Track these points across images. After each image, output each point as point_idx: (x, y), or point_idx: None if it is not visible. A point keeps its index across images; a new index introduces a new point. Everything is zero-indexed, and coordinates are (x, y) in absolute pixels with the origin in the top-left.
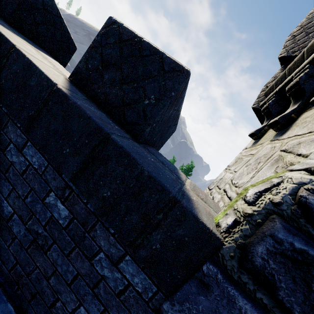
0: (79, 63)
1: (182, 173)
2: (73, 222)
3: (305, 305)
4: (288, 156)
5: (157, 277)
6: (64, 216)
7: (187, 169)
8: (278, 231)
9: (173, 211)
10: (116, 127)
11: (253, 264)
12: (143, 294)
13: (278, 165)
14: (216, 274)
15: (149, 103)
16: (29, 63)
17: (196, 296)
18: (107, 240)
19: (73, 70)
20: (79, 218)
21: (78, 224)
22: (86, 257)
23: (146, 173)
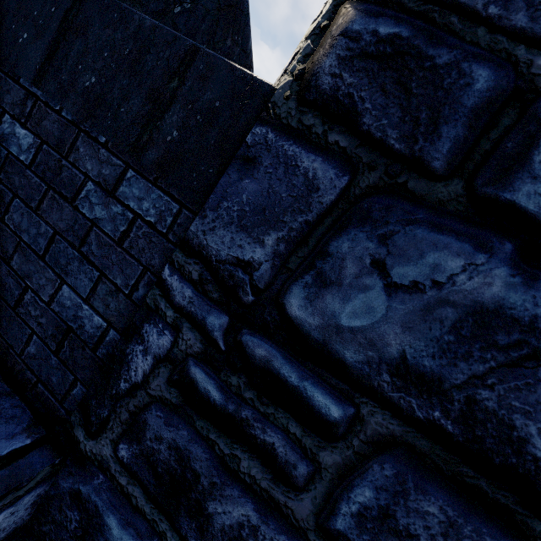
0: None
1: None
2: (41, 151)
3: (404, 124)
4: None
5: (177, 186)
6: (27, 146)
7: None
8: (353, 22)
9: (194, 67)
10: None
11: (319, 90)
12: (159, 223)
13: None
14: (265, 136)
15: (183, 11)
16: None
17: (237, 185)
18: (96, 158)
19: None
20: (51, 139)
21: (50, 151)
22: (65, 200)
23: (148, 23)
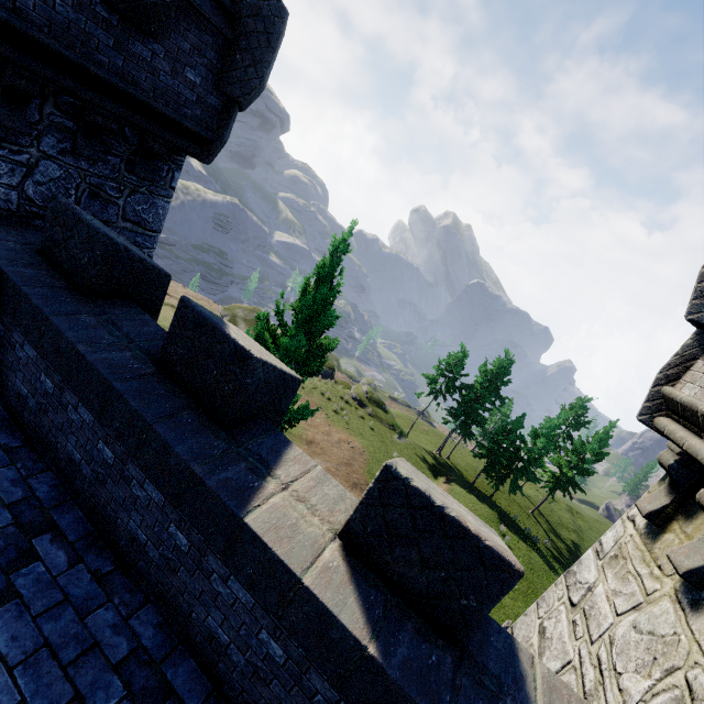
0: (351, 521)
1: (525, 660)
2: None
3: None
4: None
5: None
6: None
7: (498, 370)
8: None
9: None
10: (433, 658)
11: None
12: None
13: None
14: None
15: (469, 605)
16: (326, 610)
17: None
18: None
19: (344, 528)
20: None
21: None
22: None
23: None
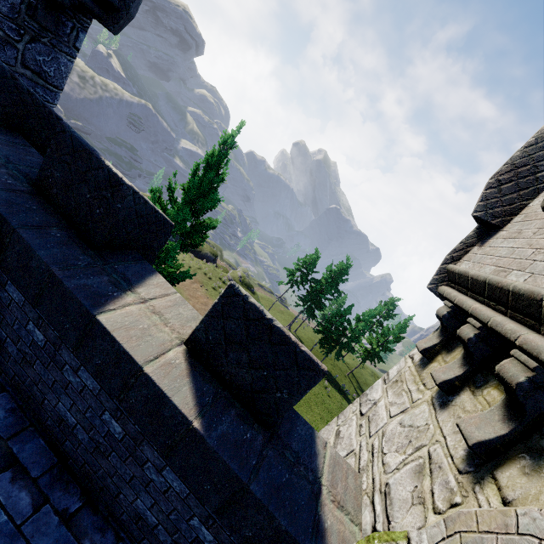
0: (197, 330)
1: (320, 444)
2: None
3: None
4: (427, 478)
5: None
6: (209, 540)
7: (340, 271)
8: None
9: None
10: (248, 435)
11: None
12: None
13: (418, 484)
14: None
15: (282, 397)
16: (161, 393)
17: None
18: None
19: (190, 337)
20: None
21: None
22: None
23: (283, 527)
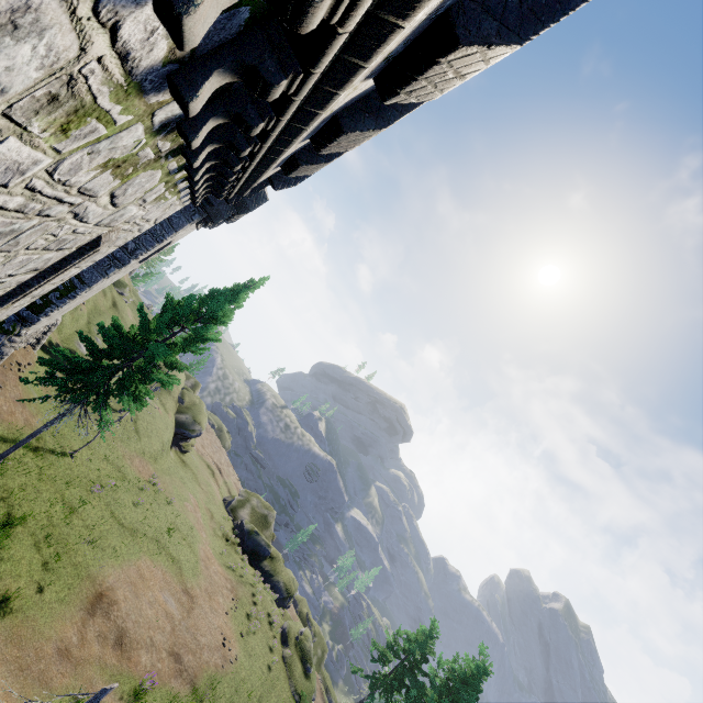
0: None
1: None
2: None
3: None
4: None
5: None
6: None
7: (464, 675)
8: None
9: None
10: None
11: None
12: None
13: None
14: None
15: None
16: None
17: None
18: None
19: None
20: None
21: None
22: None
23: None
